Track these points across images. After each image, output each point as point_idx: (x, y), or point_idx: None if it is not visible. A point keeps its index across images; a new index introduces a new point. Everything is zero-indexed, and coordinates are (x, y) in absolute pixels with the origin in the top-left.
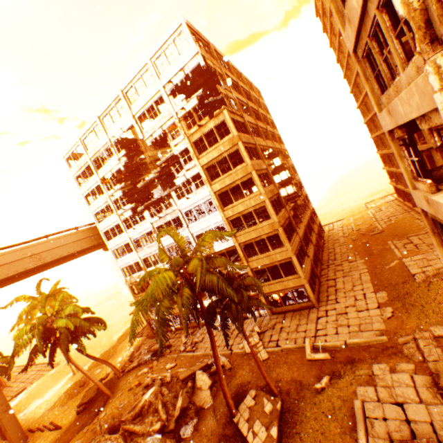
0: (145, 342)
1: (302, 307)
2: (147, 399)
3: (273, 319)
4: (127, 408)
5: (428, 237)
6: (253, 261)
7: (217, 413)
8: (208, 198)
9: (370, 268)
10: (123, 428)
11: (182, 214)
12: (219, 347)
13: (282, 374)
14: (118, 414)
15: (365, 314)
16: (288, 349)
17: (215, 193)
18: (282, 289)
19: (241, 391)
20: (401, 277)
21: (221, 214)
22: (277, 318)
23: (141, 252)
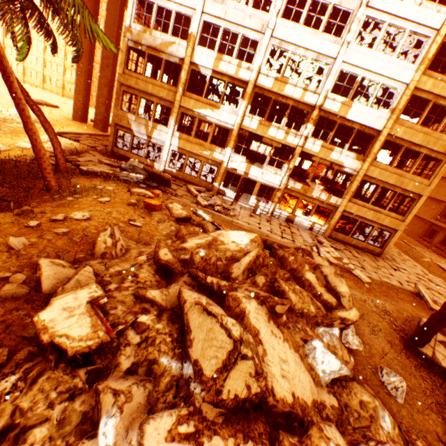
0: (94, 154)
1: (365, 249)
2: (249, 247)
3: (333, 242)
4: (156, 235)
5: (435, 255)
6: (378, 168)
7: (374, 328)
8: (426, 32)
9: (403, 252)
10: (274, 283)
11: (362, 14)
12: (273, 234)
13: (417, 312)
14: (137, 235)
15: (445, 291)
16: (389, 285)
17: (444, 36)
18: (369, 220)
19: (384, 311)
20: (445, 275)
21: (416, 75)
22: (340, 244)
23: (216, 5)
